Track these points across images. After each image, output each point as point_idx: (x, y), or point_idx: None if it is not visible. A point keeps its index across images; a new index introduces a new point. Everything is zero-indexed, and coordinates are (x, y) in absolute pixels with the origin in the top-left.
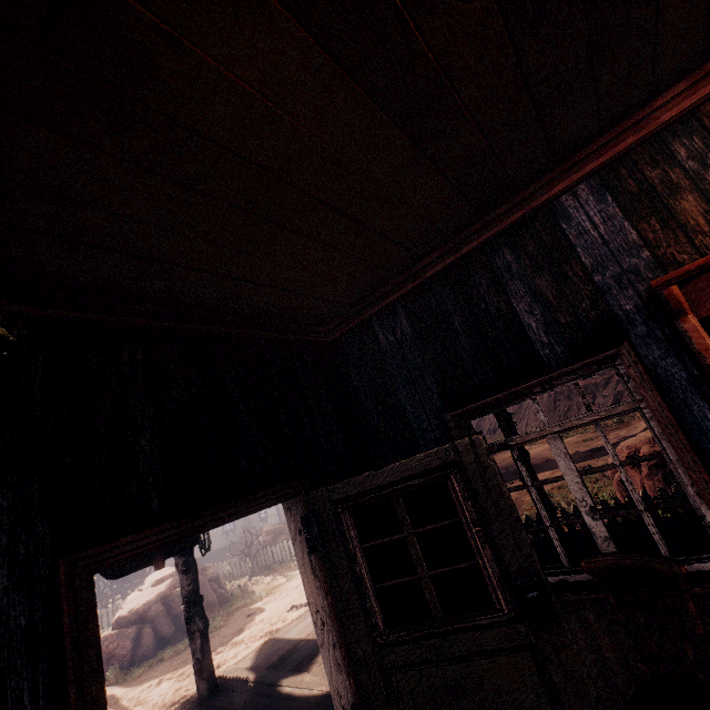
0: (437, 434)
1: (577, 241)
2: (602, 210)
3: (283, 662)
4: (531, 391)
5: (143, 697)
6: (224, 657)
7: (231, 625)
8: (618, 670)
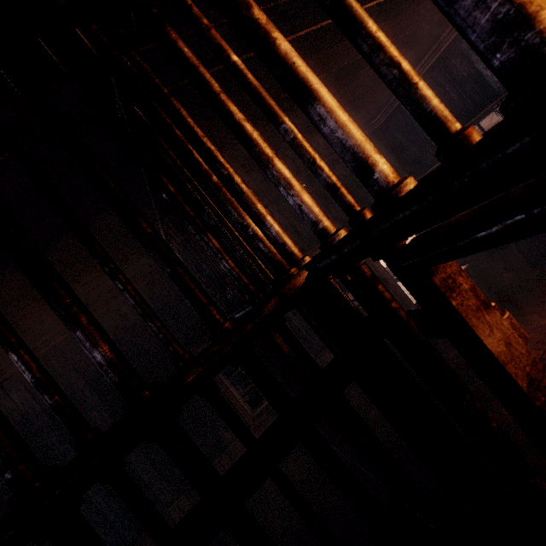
0: None
1: None
2: None
3: None
4: (492, 109)
5: None
6: None
7: None
8: None
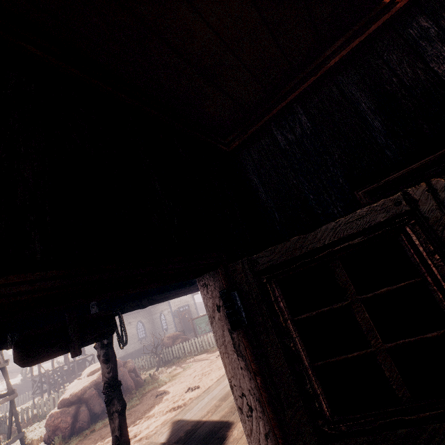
0: None
1: None
2: None
3: (189, 437)
4: None
5: None
6: (139, 428)
7: (144, 403)
8: None
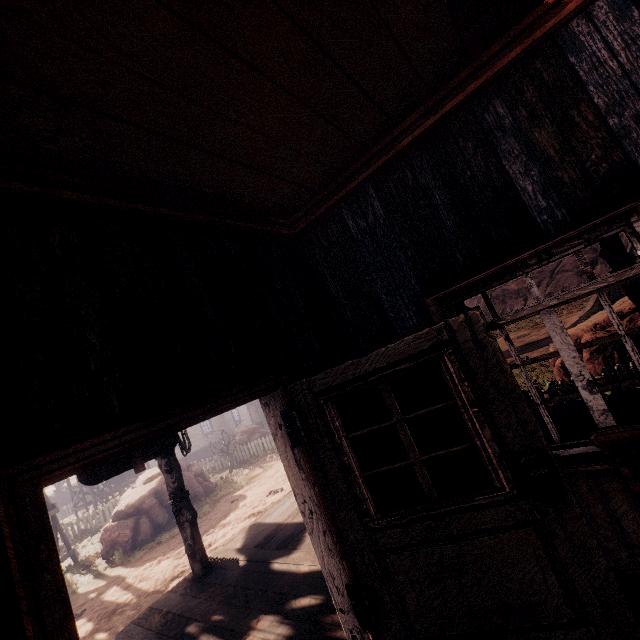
0: (416, 321)
1: (589, 77)
2: (625, 31)
3: (268, 542)
4: (526, 263)
5: (146, 574)
6: (214, 537)
7: (217, 510)
8: (610, 535)
